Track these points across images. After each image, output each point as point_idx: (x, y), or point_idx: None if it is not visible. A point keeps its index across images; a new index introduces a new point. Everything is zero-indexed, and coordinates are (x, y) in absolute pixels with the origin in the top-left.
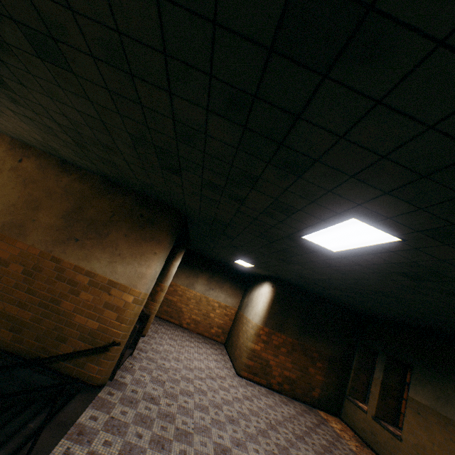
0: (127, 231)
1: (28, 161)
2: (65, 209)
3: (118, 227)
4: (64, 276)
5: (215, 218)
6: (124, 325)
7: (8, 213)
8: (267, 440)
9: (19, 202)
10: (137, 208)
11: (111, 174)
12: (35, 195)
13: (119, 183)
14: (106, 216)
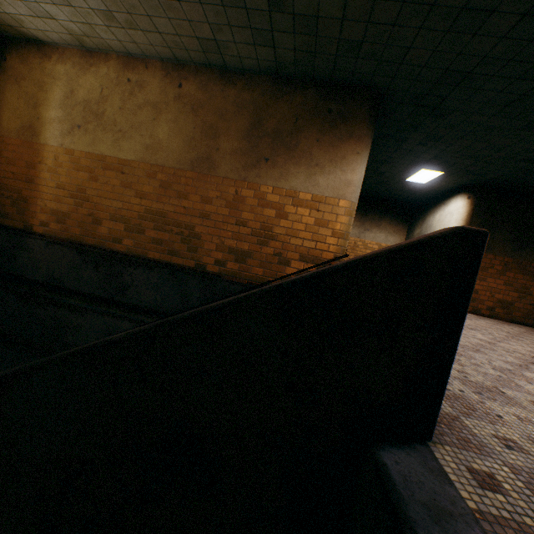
0: (317, 135)
1: (187, 83)
2: (243, 128)
3: (305, 133)
4: (266, 201)
5: (446, 72)
6: (341, 240)
7: (191, 149)
8: (522, 342)
9: (196, 135)
10: (321, 104)
11: (291, 58)
12: (208, 121)
13: (292, 77)
14: (289, 124)
